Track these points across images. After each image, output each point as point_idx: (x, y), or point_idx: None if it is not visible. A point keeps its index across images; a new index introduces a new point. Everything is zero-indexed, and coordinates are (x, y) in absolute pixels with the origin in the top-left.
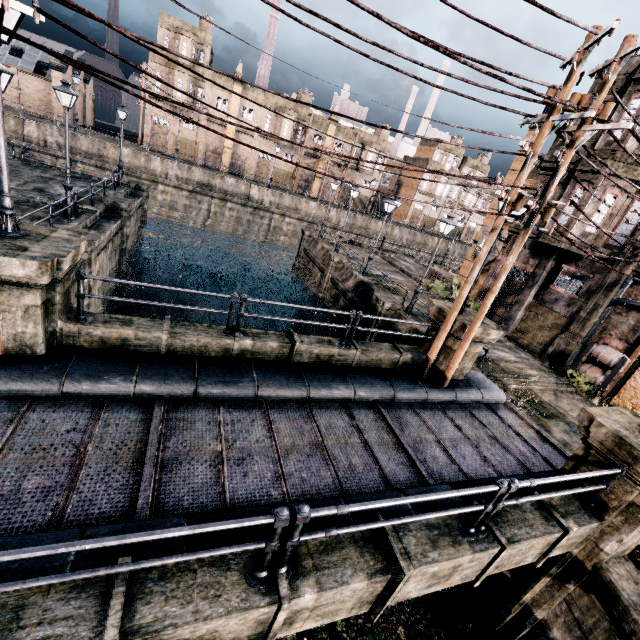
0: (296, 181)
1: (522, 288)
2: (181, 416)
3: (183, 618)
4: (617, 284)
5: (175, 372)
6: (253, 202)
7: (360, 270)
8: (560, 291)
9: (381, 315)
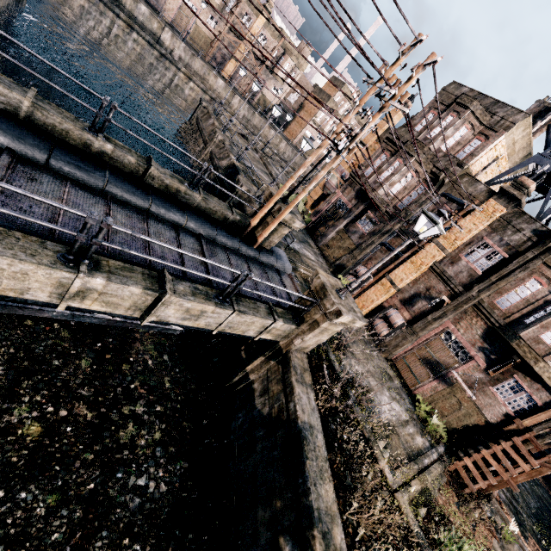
0: (213, 51)
1: (340, 217)
2: (29, 172)
3: (4, 253)
4: (388, 233)
5: (31, 137)
6: (162, 47)
7: (236, 155)
8: (359, 227)
9: (237, 194)
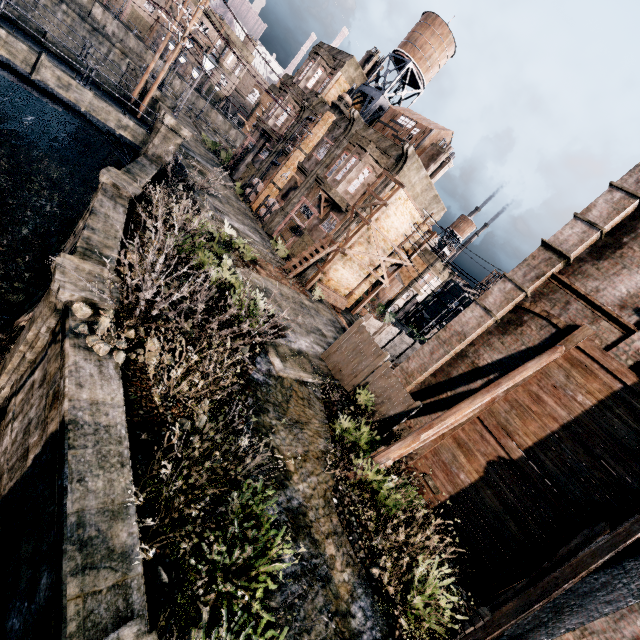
0: (152, 35)
1: (248, 153)
2: None
3: None
4: (275, 152)
5: None
6: (94, 21)
7: None
8: (261, 157)
9: None
